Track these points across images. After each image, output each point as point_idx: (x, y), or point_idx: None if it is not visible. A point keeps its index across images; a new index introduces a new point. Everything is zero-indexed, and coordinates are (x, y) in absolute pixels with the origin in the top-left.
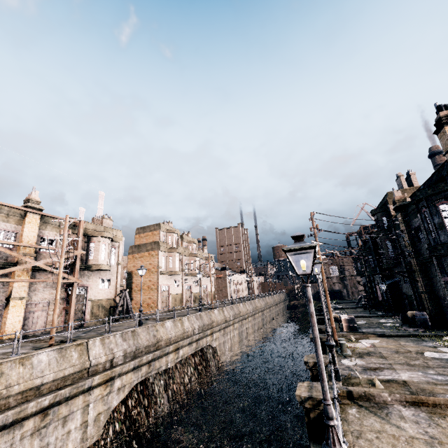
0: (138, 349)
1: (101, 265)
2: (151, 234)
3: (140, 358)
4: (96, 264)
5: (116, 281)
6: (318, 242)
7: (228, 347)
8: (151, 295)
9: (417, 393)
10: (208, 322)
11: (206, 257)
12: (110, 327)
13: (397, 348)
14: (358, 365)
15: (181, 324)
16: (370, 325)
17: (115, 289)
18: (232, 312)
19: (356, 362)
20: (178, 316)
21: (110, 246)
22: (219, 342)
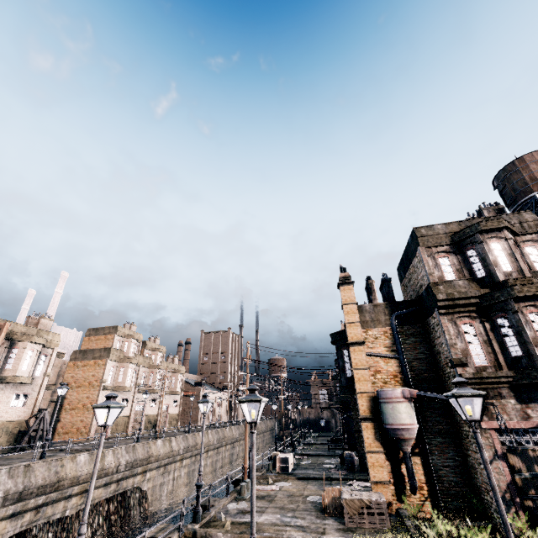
0: (27, 489)
1: (20, 377)
2: (104, 337)
3: (26, 501)
4: (13, 376)
5: (37, 398)
6: (248, 373)
7: (167, 491)
8: (85, 416)
9: (245, 532)
10: (143, 456)
11: (174, 369)
12: (4, 460)
13: (296, 491)
14: (238, 509)
15: (101, 458)
16: (309, 466)
17: (33, 408)
18: (184, 444)
19: (241, 505)
20: (106, 446)
21: (40, 353)
22: (154, 484)
